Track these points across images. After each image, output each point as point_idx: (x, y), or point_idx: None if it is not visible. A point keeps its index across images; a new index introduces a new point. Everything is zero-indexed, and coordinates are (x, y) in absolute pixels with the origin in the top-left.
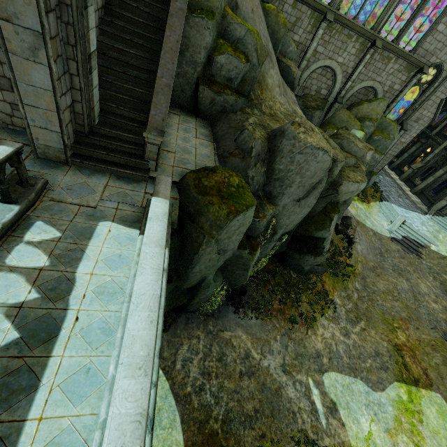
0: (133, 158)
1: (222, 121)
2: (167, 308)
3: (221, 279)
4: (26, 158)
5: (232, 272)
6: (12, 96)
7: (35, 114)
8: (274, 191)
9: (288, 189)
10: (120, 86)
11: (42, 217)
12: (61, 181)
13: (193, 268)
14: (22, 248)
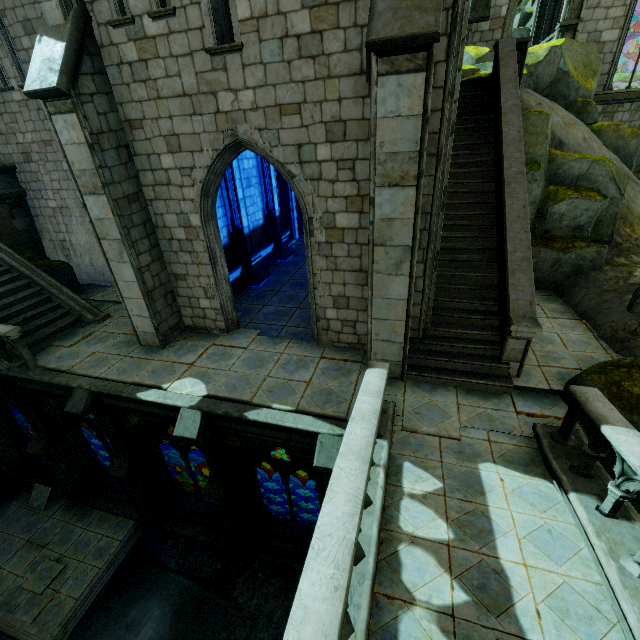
0: (485, 362)
1: (582, 285)
2: None
3: None
4: (358, 377)
5: None
6: (346, 312)
7: (381, 327)
8: None
9: None
10: (450, 276)
11: (405, 455)
12: (403, 403)
13: None
14: (408, 504)
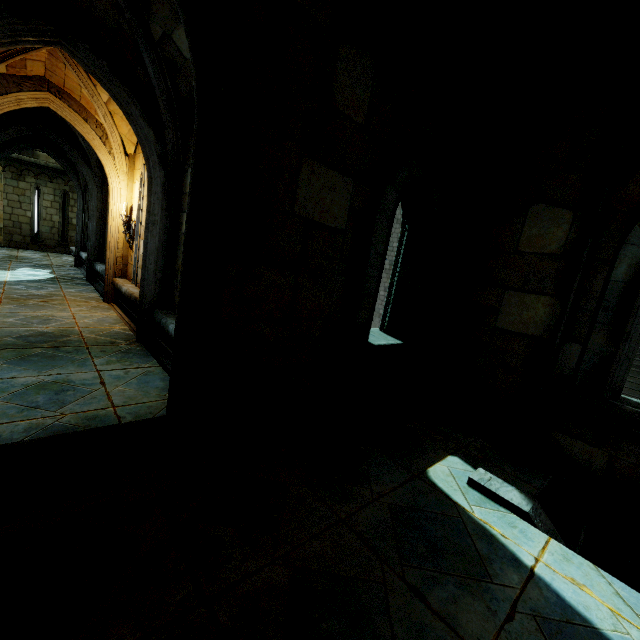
0: None
1: None
2: None
3: None
4: None
5: None
6: None
7: None
8: None
9: None
10: None
11: None
12: None
13: None
14: None
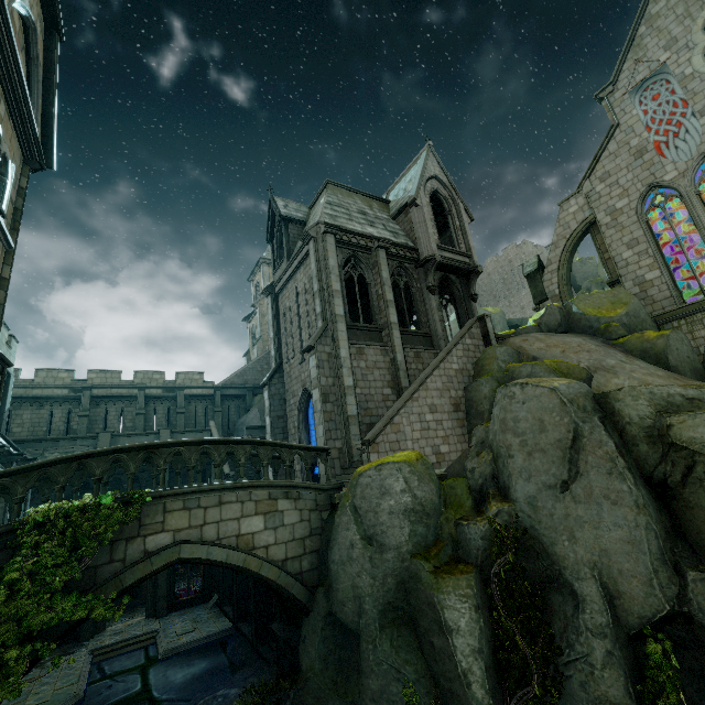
0: None
1: None
2: (330, 687)
3: (421, 671)
4: None
5: (431, 644)
6: None
7: None
8: (505, 480)
9: (511, 462)
10: None
11: None
12: None
13: (332, 550)
14: None
